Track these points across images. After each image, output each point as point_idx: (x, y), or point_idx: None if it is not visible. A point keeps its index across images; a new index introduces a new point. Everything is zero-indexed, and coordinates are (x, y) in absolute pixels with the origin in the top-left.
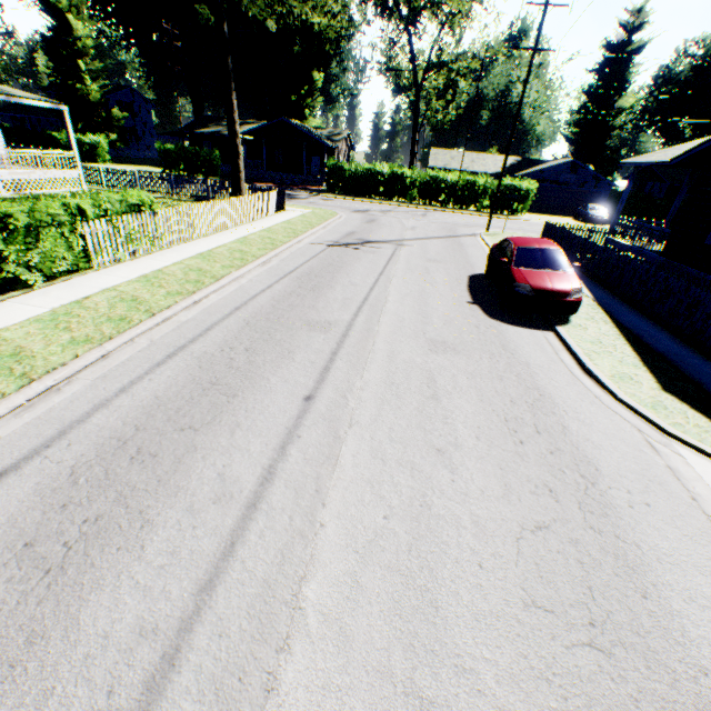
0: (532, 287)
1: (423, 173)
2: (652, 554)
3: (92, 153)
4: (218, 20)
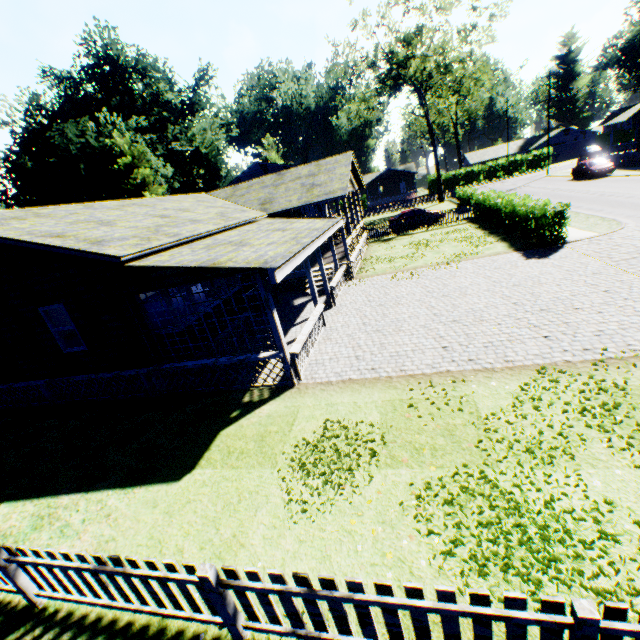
0: (598, 169)
1: (484, 166)
2: None
3: None
4: (432, 138)
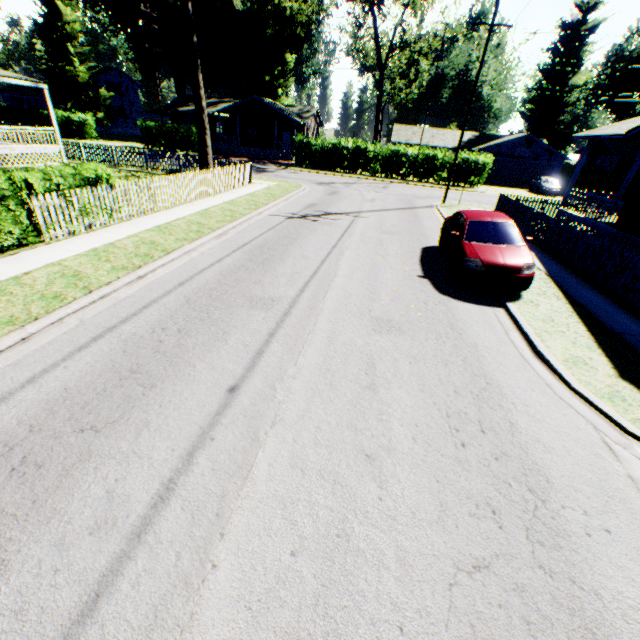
0: (483, 262)
1: (385, 148)
2: (616, 608)
3: (81, 130)
4: None
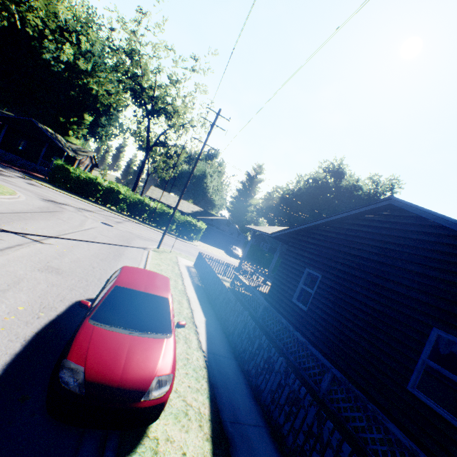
0: (88, 373)
1: (134, 195)
2: None
3: None
4: None
